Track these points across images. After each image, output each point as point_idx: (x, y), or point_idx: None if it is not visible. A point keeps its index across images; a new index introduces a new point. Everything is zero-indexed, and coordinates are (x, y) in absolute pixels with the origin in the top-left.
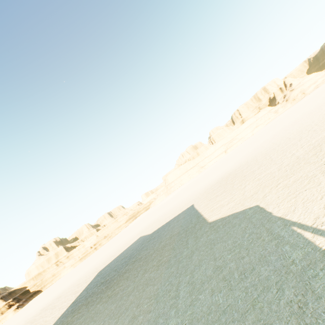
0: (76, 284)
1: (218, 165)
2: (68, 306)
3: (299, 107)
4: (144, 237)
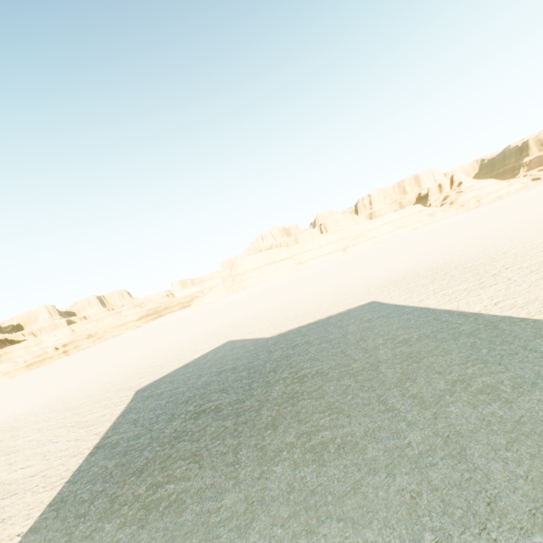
0: (63, 408)
1: (344, 264)
2: (87, 454)
3: (491, 214)
4: (256, 342)
